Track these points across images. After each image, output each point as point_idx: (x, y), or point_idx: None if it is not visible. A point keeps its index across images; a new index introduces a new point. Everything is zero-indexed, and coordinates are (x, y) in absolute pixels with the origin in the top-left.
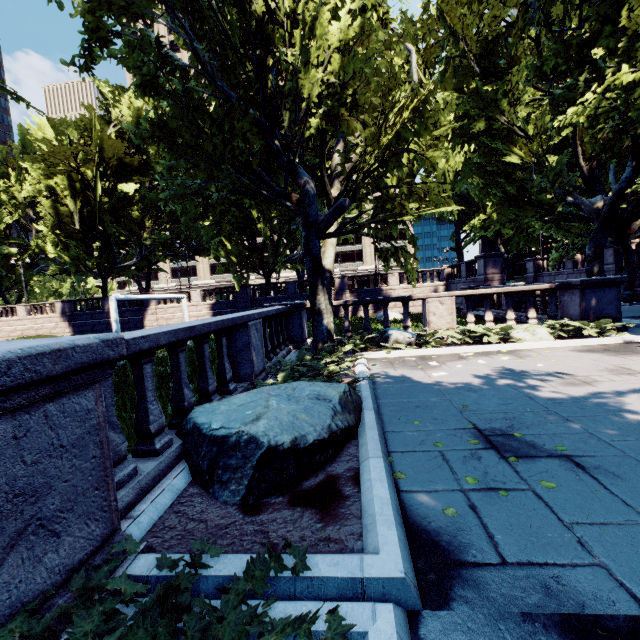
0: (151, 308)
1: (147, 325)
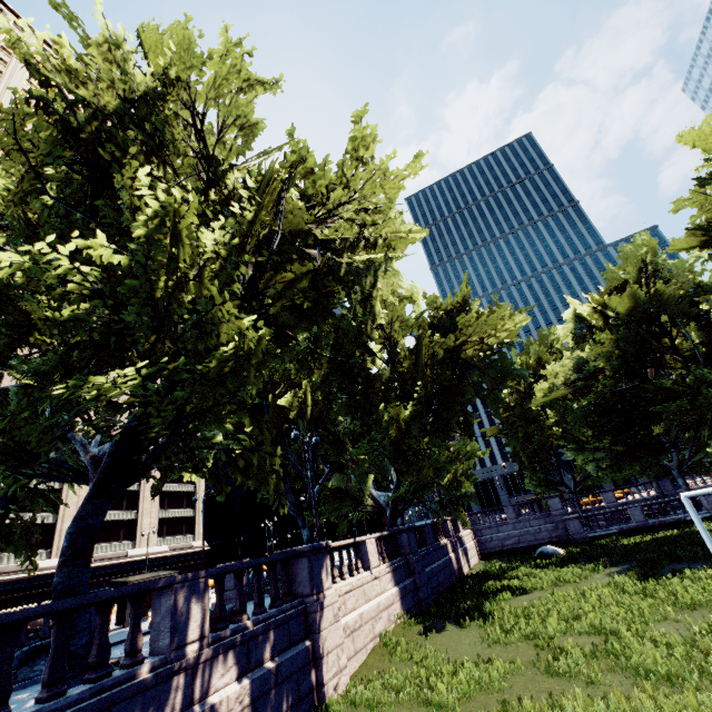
0: (332, 597)
1: (330, 671)
